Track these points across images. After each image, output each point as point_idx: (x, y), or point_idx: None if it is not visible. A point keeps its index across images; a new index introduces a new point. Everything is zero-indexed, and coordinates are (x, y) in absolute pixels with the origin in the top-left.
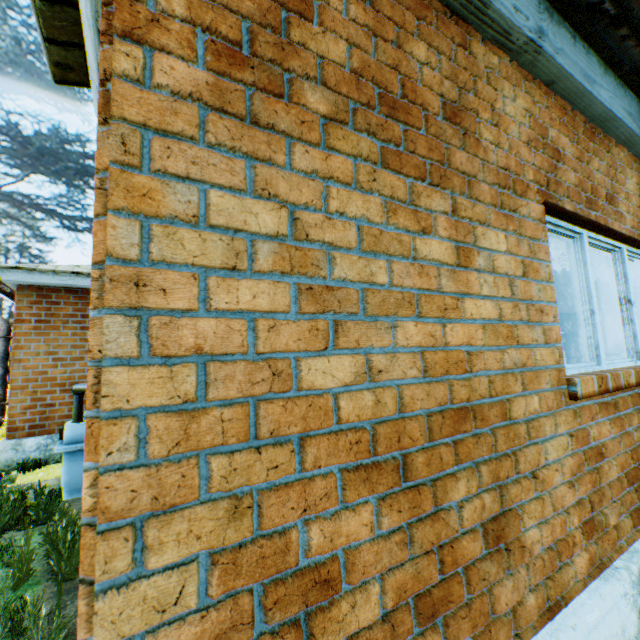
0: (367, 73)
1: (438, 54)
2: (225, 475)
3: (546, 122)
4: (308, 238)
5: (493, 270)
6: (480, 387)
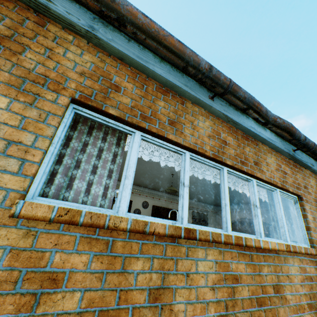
0: None
1: (11, 19)
2: None
3: (114, 73)
4: None
5: None
6: None
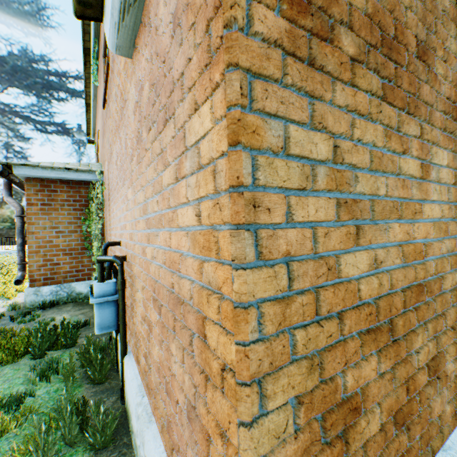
0: (376, 17)
1: None
2: (304, 343)
3: None
4: (342, 162)
5: (438, 180)
6: (429, 269)
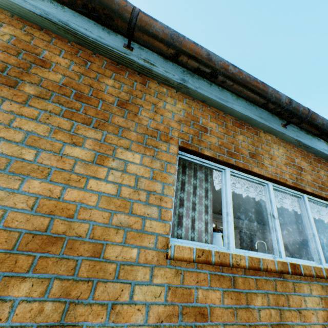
0: (69, 85)
1: (125, 85)
2: None
3: (200, 115)
4: None
5: (126, 170)
6: (80, 228)
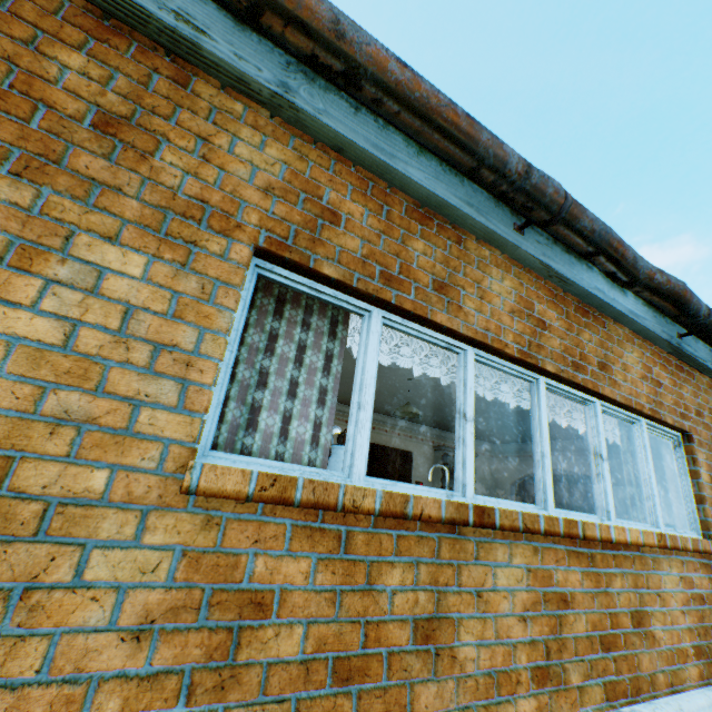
0: None
1: (125, 76)
2: None
3: (326, 183)
4: None
5: (100, 291)
6: None
